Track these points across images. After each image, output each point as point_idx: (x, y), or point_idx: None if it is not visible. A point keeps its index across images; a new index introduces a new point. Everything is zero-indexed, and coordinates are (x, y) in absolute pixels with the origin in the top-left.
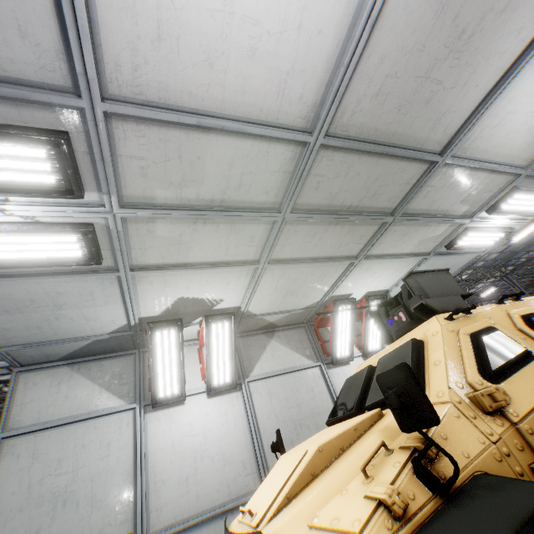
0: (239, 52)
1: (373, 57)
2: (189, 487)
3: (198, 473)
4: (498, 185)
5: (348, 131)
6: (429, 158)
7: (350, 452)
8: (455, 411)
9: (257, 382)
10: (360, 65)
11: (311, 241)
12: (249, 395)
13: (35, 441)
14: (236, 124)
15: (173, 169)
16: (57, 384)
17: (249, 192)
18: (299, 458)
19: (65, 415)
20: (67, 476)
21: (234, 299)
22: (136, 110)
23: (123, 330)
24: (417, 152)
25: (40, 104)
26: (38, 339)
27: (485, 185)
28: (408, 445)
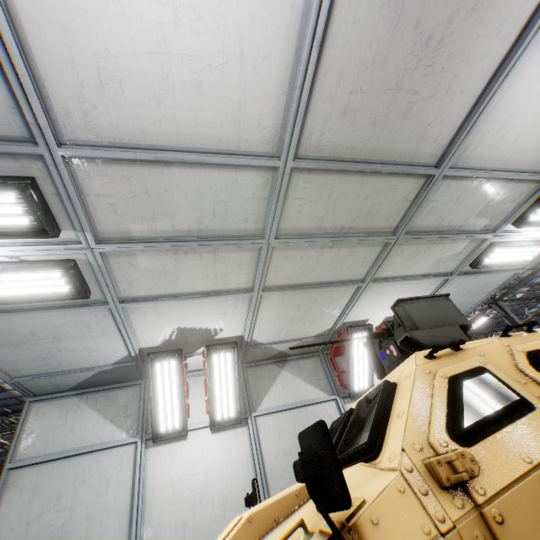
0: (183, 87)
1: (330, 75)
2: (186, 534)
3: (196, 518)
4: (520, 194)
5: (320, 152)
6: (423, 172)
7: (281, 526)
8: (401, 483)
9: (265, 417)
10: (317, 85)
11: (306, 266)
12: (256, 431)
13: (38, 474)
14: (195, 156)
15: (143, 204)
16: (65, 414)
17: (226, 220)
18: (231, 526)
19: (69, 447)
20: (64, 512)
21: (234, 328)
22: (92, 152)
23: (126, 361)
24: (407, 166)
25: (4, 155)
26: (46, 370)
27: (503, 196)
28: (324, 529)
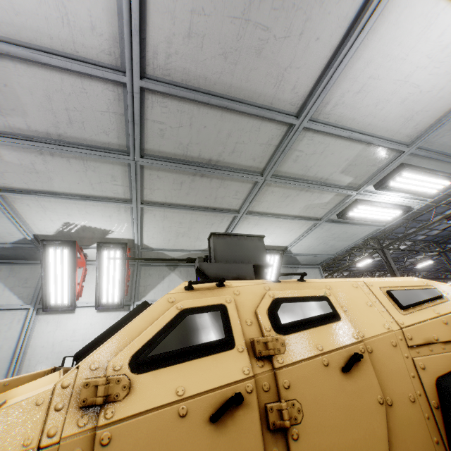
0: None
1: None
2: None
3: None
4: (382, 160)
5: (171, 76)
6: (282, 119)
7: None
8: (45, 397)
9: None
10: None
11: (181, 189)
12: None
13: None
14: (24, 51)
15: None
16: None
17: (86, 130)
18: None
19: None
20: None
21: (124, 232)
22: None
23: (25, 243)
24: (266, 110)
25: None
26: None
27: (365, 158)
28: None
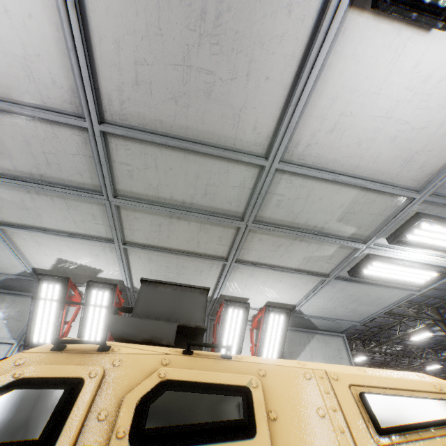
0: None
1: (105, 41)
2: None
3: None
4: (388, 208)
5: (128, 120)
6: (249, 160)
7: None
8: None
9: None
10: (96, 50)
11: (161, 231)
12: None
13: None
14: (2, 104)
15: None
16: None
17: (62, 171)
18: None
19: None
20: None
21: (113, 272)
22: None
23: (27, 275)
24: (230, 151)
25: None
26: None
27: (365, 205)
28: None
